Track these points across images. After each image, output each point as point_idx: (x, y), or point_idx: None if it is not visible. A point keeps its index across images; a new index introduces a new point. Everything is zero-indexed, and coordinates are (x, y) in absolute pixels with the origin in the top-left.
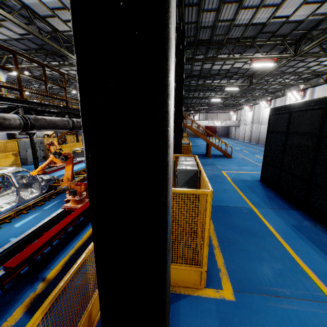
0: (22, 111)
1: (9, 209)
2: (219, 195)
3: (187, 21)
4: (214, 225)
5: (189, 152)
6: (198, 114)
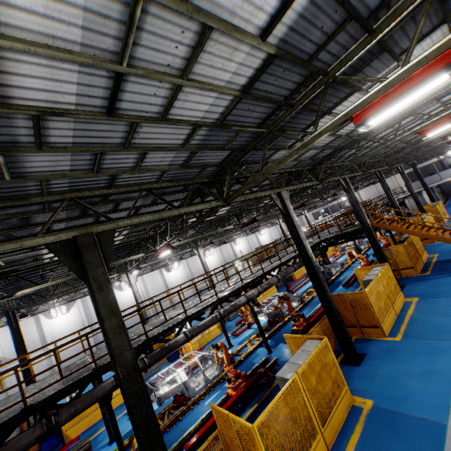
0: (188, 324)
1: (201, 388)
2: (407, 387)
3: (292, 165)
4: (355, 447)
5: (365, 300)
6: None
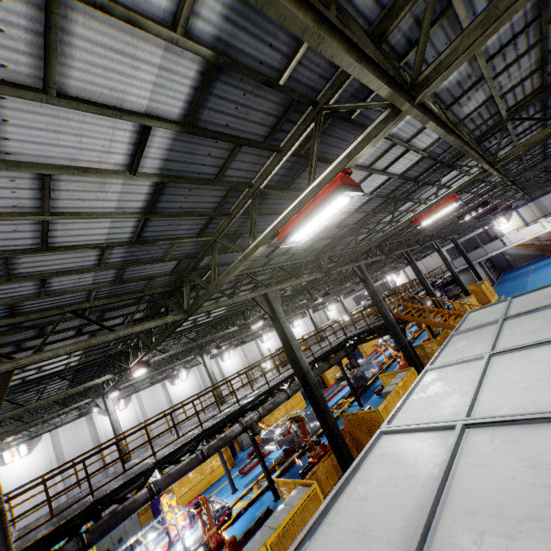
0: (157, 471)
1: None
2: None
3: (284, 259)
4: None
5: (380, 421)
6: (514, 214)
